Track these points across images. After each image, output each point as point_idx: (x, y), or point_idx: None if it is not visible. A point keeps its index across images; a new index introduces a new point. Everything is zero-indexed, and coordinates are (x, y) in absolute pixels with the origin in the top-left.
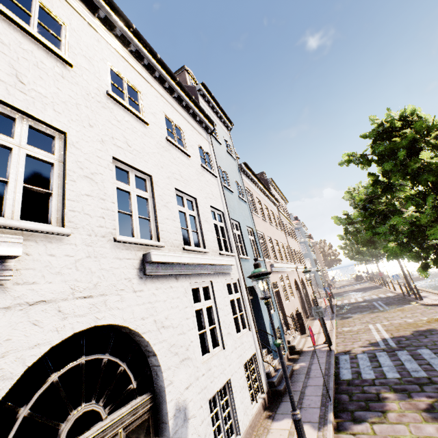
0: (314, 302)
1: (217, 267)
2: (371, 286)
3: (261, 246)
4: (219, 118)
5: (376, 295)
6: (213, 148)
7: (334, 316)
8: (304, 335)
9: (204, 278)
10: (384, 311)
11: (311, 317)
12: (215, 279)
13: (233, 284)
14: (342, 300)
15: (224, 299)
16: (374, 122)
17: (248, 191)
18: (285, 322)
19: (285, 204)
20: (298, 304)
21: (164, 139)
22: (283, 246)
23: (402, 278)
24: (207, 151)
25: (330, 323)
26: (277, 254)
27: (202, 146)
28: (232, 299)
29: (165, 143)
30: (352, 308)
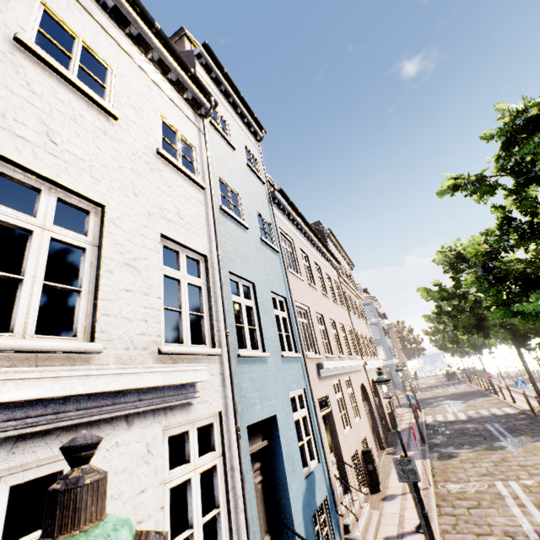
0: (392, 418)
1: (129, 395)
2: (473, 391)
3: (299, 330)
4: (240, 116)
5: (486, 410)
6: (206, 138)
7: (426, 450)
8: (378, 494)
9: (31, 450)
10: (513, 449)
11: (388, 447)
12: (106, 437)
13: (209, 424)
14: (433, 413)
15: (133, 500)
16: (504, 114)
17: (285, 238)
18: (341, 475)
19: (349, 268)
20: (367, 429)
21: (4, 34)
22: (344, 329)
23: (512, 379)
24: (187, 139)
25: (422, 468)
26: (333, 343)
27: (174, 124)
28: (186, 477)
29: (2, 43)
30: (454, 435)
